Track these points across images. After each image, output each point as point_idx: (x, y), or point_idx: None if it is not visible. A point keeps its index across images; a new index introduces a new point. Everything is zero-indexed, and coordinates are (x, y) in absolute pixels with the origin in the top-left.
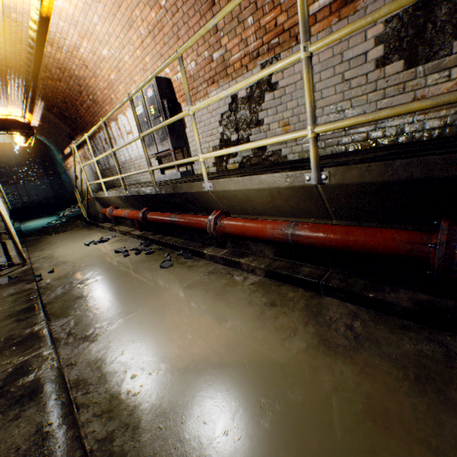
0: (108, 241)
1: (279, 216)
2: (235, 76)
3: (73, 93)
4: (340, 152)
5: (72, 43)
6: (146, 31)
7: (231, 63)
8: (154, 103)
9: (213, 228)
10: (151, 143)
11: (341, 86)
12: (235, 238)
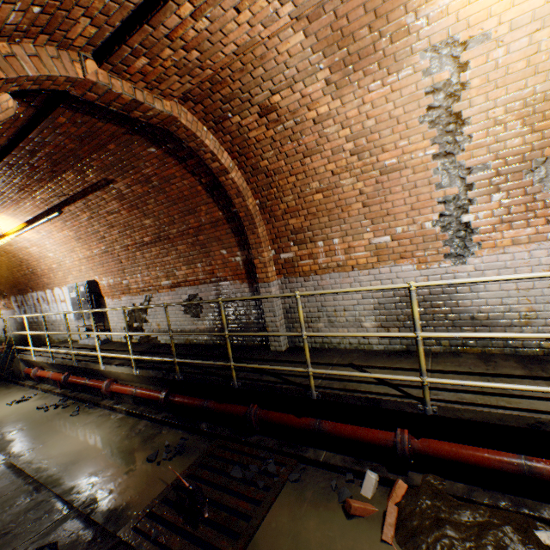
0: (31, 399)
1: (136, 382)
2: (135, 295)
3: (12, 263)
4: (180, 343)
5: (24, 245)
6: (84, 256)
7: (133, 288)
8: (85, 295)
9: (105, 389)
10: (80, 317)
11: (176, 315)
12: (118, 394)
